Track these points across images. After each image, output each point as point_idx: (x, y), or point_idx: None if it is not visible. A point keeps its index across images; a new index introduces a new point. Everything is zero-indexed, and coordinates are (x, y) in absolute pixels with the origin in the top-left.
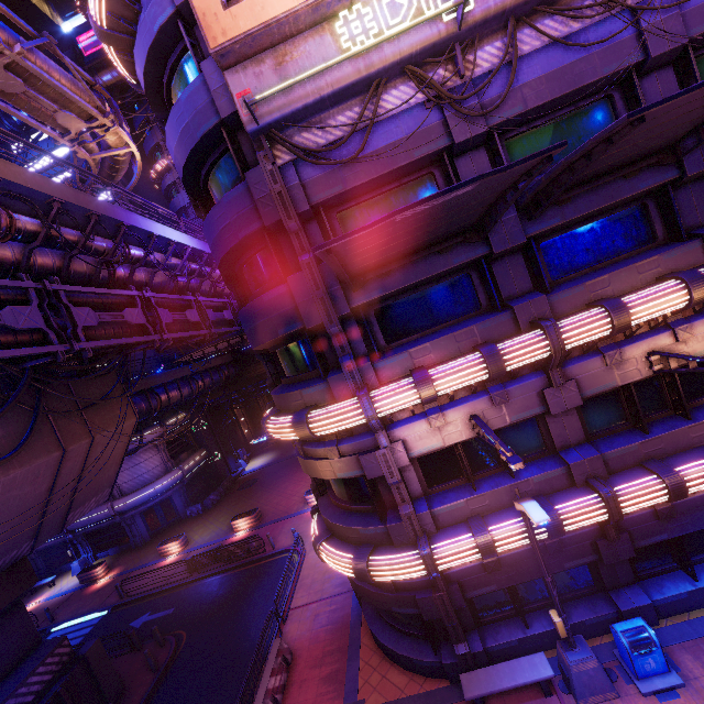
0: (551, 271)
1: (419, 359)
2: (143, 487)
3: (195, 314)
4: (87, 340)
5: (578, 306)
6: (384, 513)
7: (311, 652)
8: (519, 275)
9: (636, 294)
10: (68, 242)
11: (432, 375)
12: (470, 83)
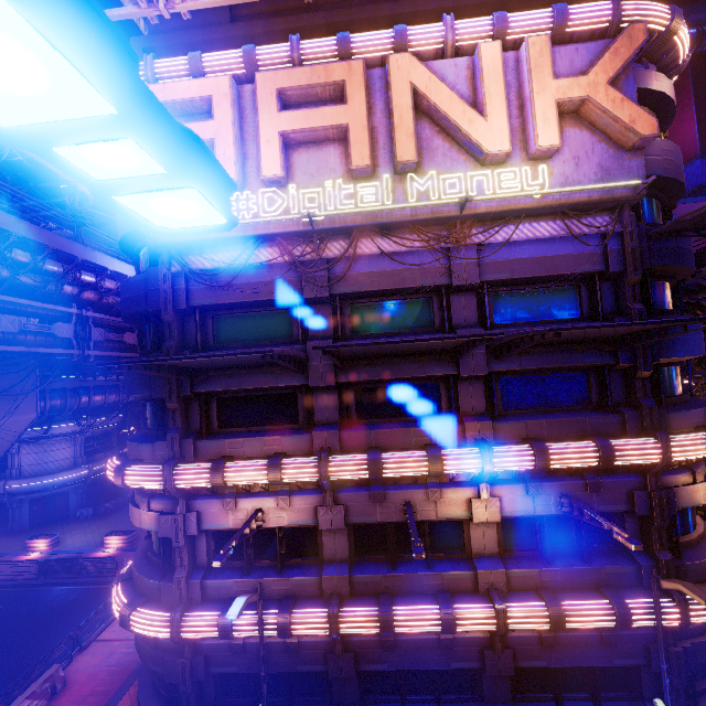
0: (361, 411)
1: (232, 449)
2: (43, 475)
3: (134, 337)
4: (4, 342)
5: (362, 447)
6: (170, 571)
7: (82, 688)
8: (332, 407)
9: (395, 453)
10: (14, 266)
11: (226, 467)
12: (325, 260)
